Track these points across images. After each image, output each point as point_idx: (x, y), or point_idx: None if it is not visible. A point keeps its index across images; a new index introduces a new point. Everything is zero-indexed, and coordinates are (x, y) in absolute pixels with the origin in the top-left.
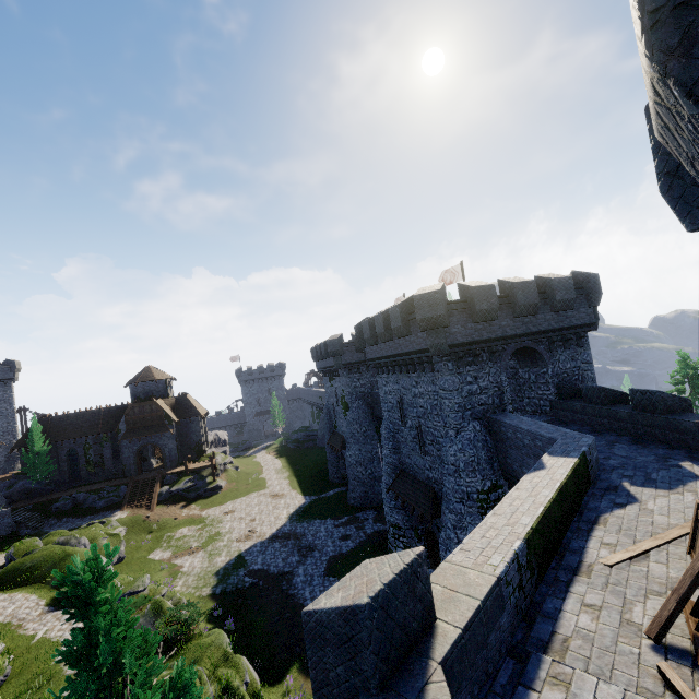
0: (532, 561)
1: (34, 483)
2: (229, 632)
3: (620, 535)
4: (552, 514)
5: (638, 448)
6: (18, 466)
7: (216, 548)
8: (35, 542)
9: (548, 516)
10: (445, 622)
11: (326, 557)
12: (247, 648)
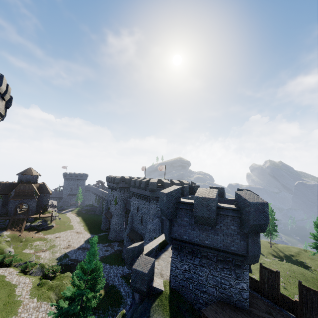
0: (159, 248)
1: None
2: None
3: None
4: (165, 241)
5: None
6: None
7: (55, 250)
8: None
9: (164, 241)
10: (145, 251)
11: (99, 256)
12: None
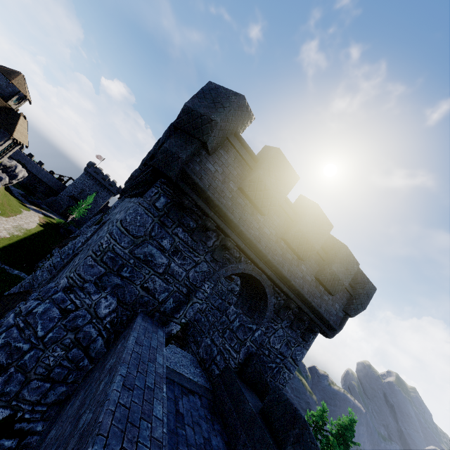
0: None
1: None
2: None
3: None
4: None
5: None
6: None
7: None
8: None
9: None
10: None
11: None
12: None
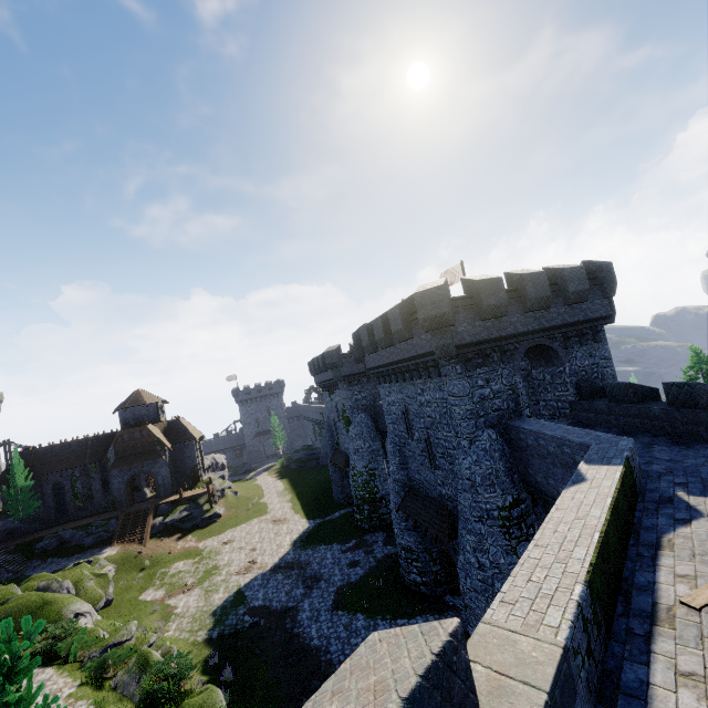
0: (597, 611)
1: (16, 522)
2: (227, 684)
3: (696, 563)
4: (609, 541)
5: (681, 449)
6: (2, 504)
7: (214, 584)
8: (11, 589)
9: (606, 543)
10: None
11: (333, 588)
12: (247, 702)
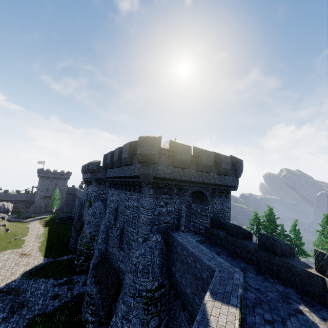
0: None
1: None
2: None
3: None
4: None
5: (263, 280)
6: None
7: None
8: None
9: None
10: None
11: (30, 315)
12: None
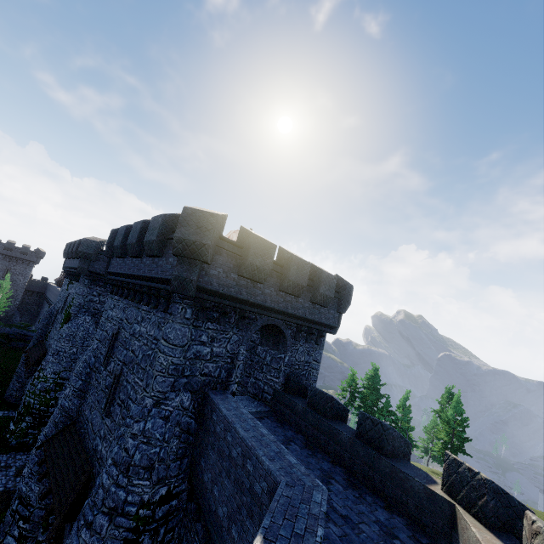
0: None
1: None
2: None
3: None
4: None
5: (356, 498)
6: None
7: None
8: None
9: None
10: None
11: None
12: None
